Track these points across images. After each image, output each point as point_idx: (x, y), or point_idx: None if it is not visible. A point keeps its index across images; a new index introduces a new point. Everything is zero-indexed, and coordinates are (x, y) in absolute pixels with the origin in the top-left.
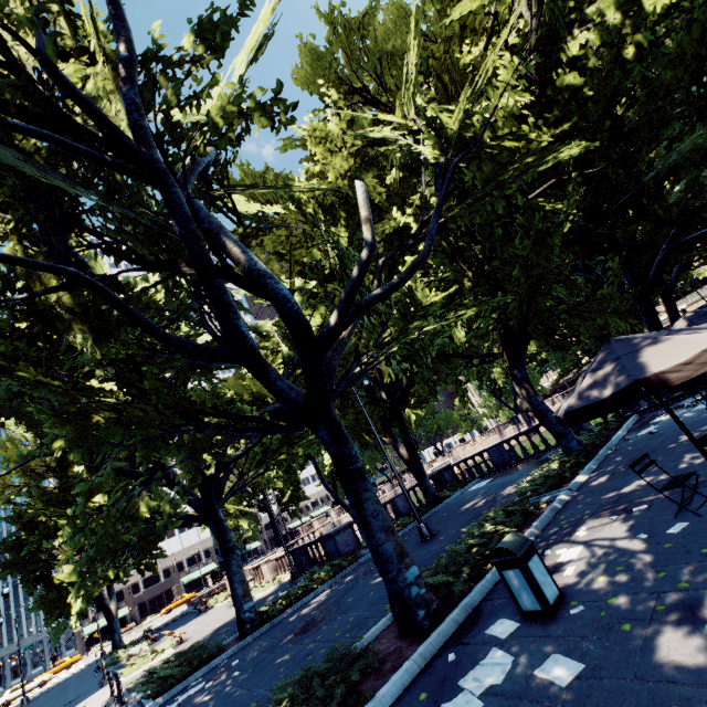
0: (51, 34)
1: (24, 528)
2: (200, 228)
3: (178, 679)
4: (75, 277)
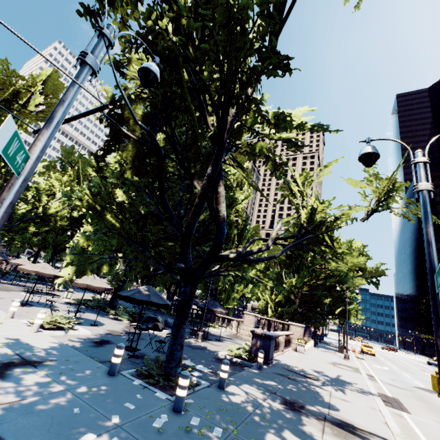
0: None
1: None
2: None
3: None
4: None
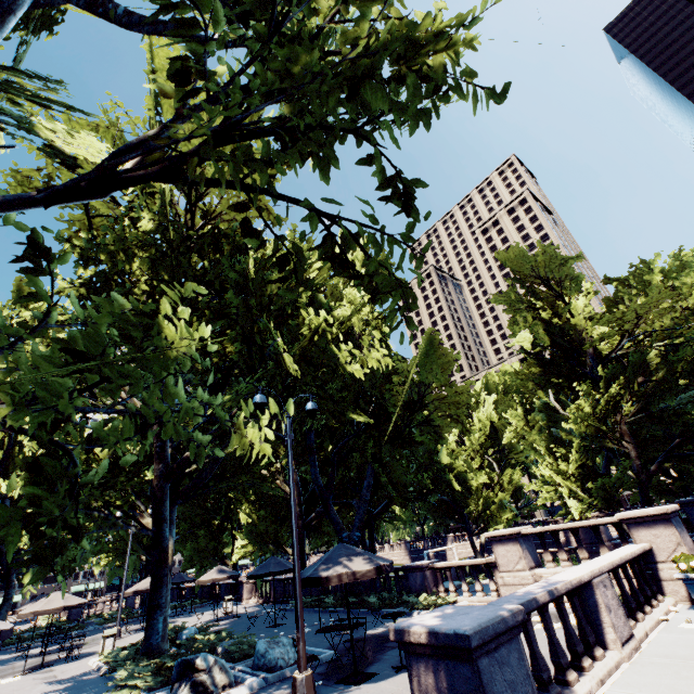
0: None
1: None
2: None
3: None
4: None
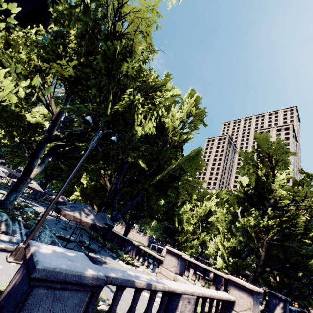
0: None
1: None
2: None
3: None
4: None
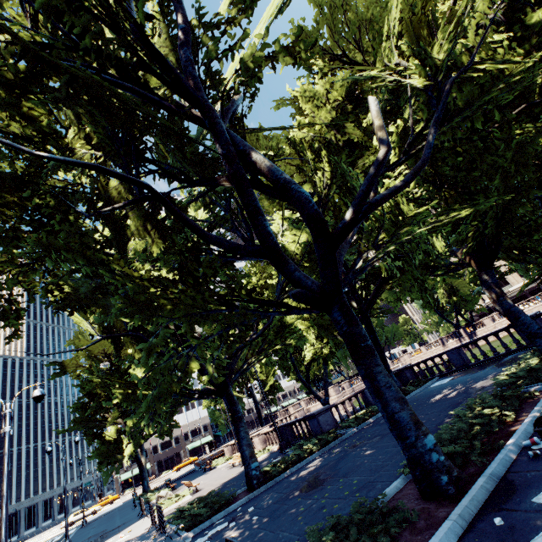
0: (142, 1)
1: (87, 396)
2: (236, 150)
3: (204, 518)
4: (148, 189)
